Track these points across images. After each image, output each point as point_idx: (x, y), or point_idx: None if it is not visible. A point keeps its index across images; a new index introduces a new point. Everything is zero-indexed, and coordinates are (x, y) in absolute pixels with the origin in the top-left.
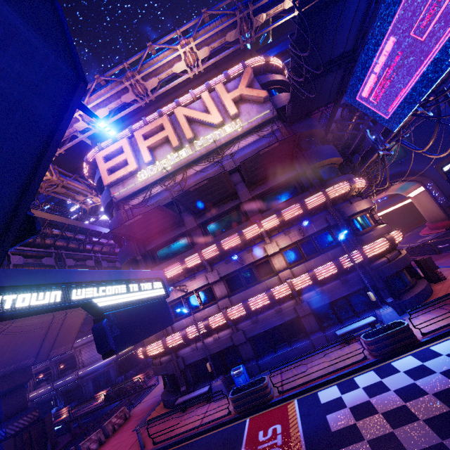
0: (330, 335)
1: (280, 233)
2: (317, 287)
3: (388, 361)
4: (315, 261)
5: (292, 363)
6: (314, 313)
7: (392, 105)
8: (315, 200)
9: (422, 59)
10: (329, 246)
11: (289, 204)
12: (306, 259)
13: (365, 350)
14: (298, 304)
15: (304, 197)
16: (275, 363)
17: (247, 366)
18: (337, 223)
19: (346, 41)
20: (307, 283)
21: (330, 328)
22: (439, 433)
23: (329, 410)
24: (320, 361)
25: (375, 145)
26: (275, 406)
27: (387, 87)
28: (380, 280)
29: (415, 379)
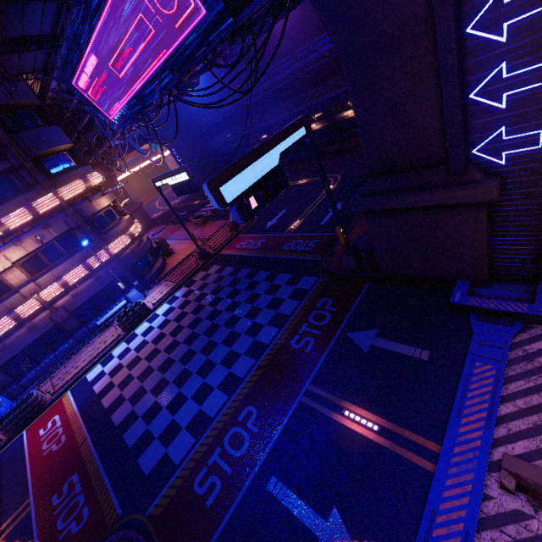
0: (93, 326)
1: (8, 244)
2: (71, 291)
3: (134, 331)
4: (63, 267)
5: (59, 368)
6: (74, 314)
7: (111, 111)
8: (47, 204)
9: (124, 91)
10: (76, 247)
11: (10, 207)
12: (52, 266)
13: (120, 328)
14: (54, 313)
15: (31, 197)
16: (42, 374)
17: (7, 393)
18: (80, 225)
19: (40, 26)
20: (59, 291)
21: (92, 321)
22: (149, 361)
23: (95, 383)
24: (86, 351)
25: (106, 135)
26: (50, 406)
27: (102, 94)
28: (127, 270)
29: (145, 336)
